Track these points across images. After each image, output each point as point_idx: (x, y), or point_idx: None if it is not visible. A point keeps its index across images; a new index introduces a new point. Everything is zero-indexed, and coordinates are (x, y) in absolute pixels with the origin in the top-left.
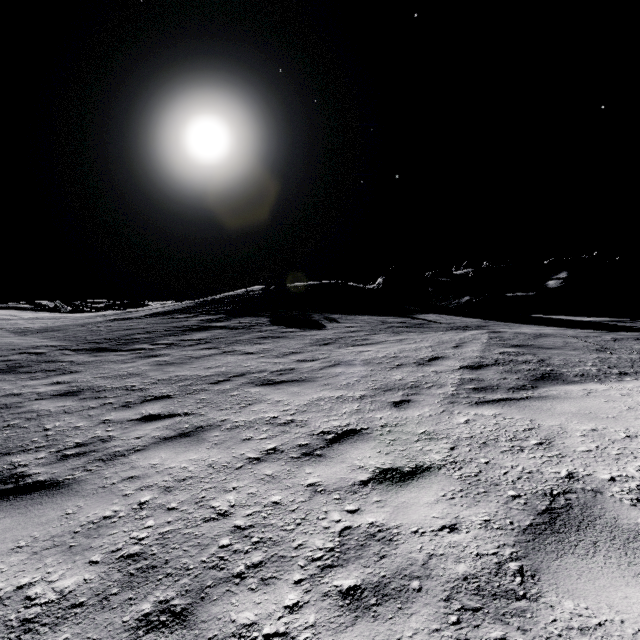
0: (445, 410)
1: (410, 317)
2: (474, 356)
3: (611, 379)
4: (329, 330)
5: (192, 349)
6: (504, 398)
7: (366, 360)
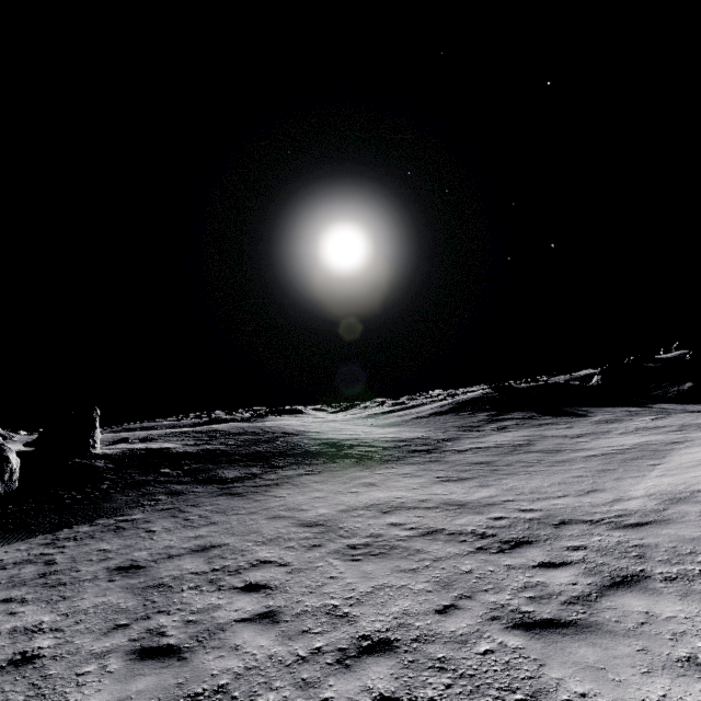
0: (697, 433)
1: (645, 407)
2: None
3: None
4: (594, 417)
5: (523, 428)
6: None
7: (644, 426)
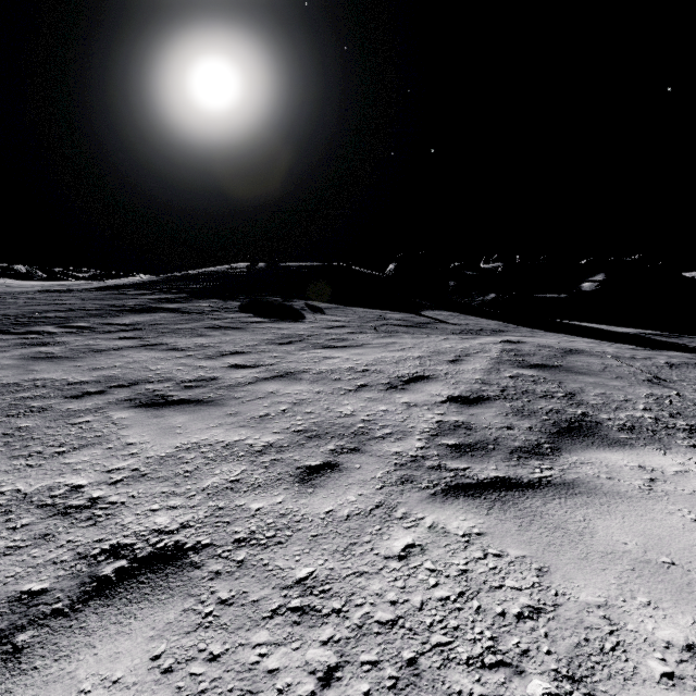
0: (383, 503)
1: (416, 313)
2: (473, 379)
3: (679, 441)
4: (306, 323)
5: (106, 337)
6: (499, 479)
7: (322, 373)
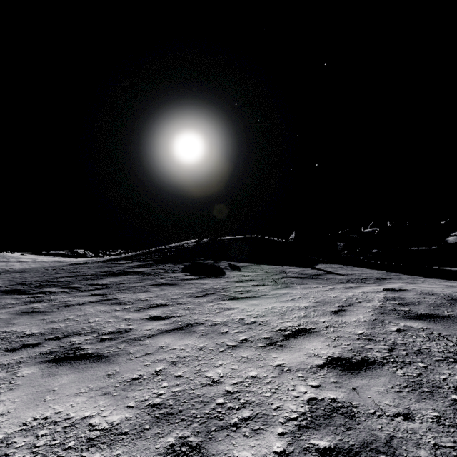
0: None
1: (311, 267)
2: (356, 334)
3: None
4: (223, 279)
5: (82, 295)
6: None
7: (215, 325)
